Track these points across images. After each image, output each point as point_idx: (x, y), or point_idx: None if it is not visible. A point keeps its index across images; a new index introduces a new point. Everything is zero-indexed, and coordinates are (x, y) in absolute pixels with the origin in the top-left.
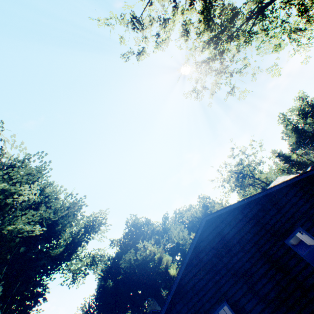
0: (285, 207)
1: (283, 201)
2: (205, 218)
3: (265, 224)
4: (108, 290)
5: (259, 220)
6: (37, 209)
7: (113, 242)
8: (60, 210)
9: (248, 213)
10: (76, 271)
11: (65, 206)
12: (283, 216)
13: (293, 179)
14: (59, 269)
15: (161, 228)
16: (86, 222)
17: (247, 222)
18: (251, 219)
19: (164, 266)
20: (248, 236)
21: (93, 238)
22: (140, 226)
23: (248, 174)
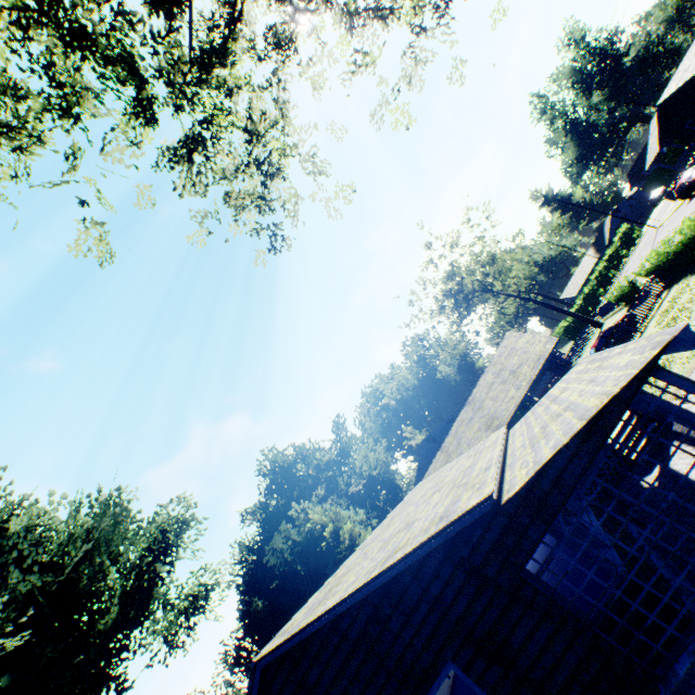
0: (419, 609)
1: (415, 593)
2: (259, 664)
3: (384, 657)
4: (259, 616)
5: (373, 645)
6: (2, 582)
7: (248, 513)
8: (72, 545)
9: (349, 629)
10: (170, 630)
11: (81, 531)
12: (418, 633)
13: (417, 551)
14: (128, 648)
15: (333, 455)
16: (146, 539)
17: (349, 653)
18: (357, 643)
19: (346, 545)
20: (356, 688)
21: (180, 558)
22: (288, 468)
23: (477, 291)
